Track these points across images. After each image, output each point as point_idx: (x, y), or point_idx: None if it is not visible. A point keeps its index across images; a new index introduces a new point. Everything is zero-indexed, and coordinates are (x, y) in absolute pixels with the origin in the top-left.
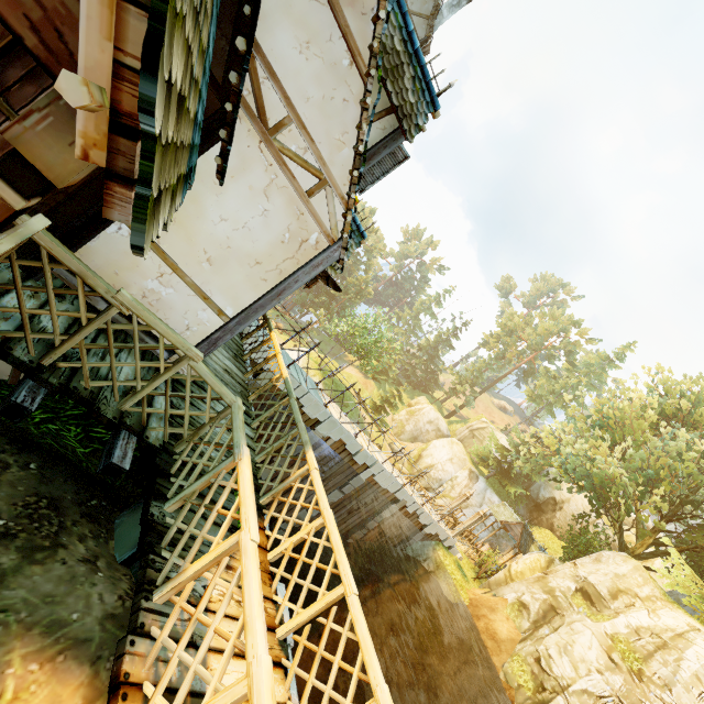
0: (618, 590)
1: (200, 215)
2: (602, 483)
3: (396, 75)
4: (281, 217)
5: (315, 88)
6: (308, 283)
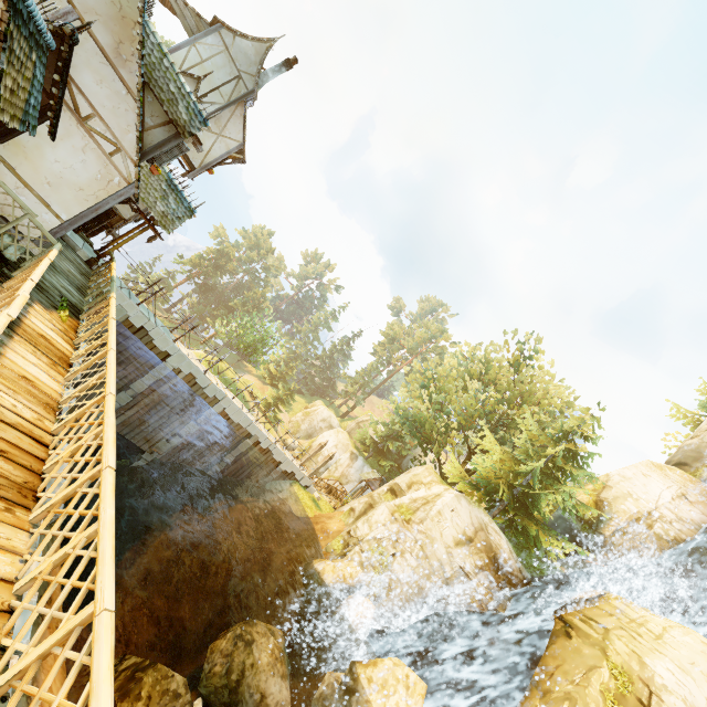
0: (412, 482)
1: (43, 157)
2: (420, 424)
3: (172, 104)
4: (94, 165)
5: (108, 102)
6: (149, 238)
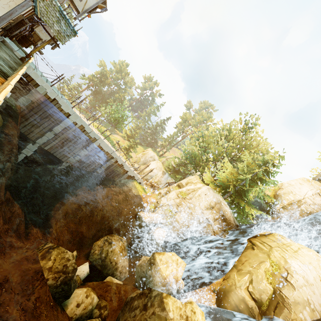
0: (188, 182)
1: None
2: (194, 157)
3: None
4: None
5: None
6: (52, 47)
